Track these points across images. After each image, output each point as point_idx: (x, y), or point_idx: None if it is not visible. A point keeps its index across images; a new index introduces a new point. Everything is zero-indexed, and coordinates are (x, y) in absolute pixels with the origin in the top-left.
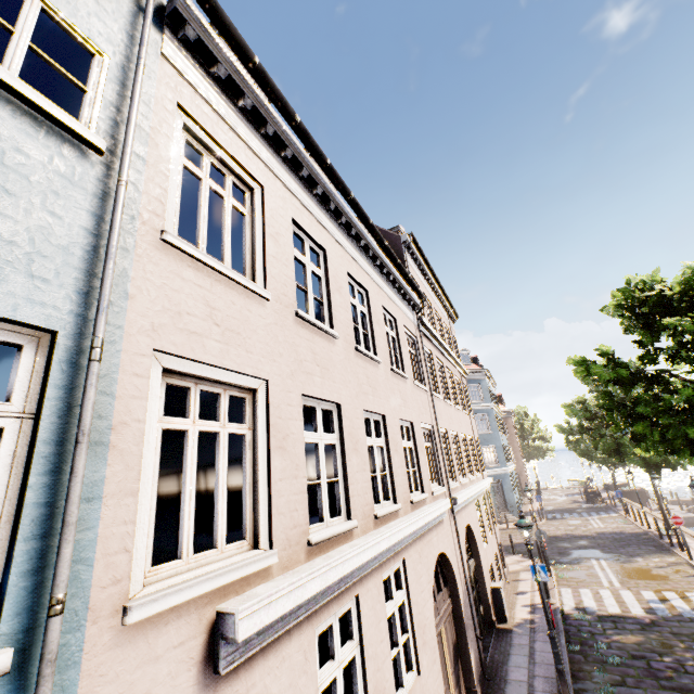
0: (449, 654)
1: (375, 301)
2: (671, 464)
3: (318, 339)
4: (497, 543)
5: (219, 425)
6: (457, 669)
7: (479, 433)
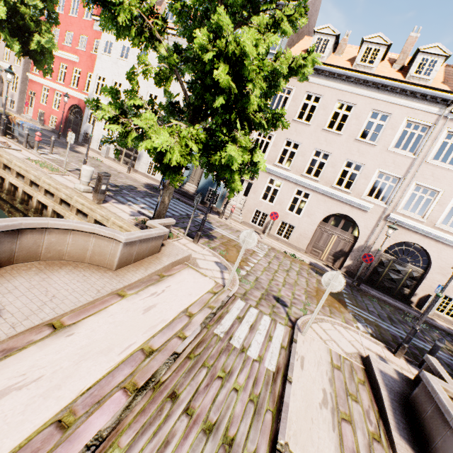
0: (335, 247)
1: (362, 108)
2: None
3: (300, 126)
4: None
5: (265, 139)
6: (338, 255)
7: None
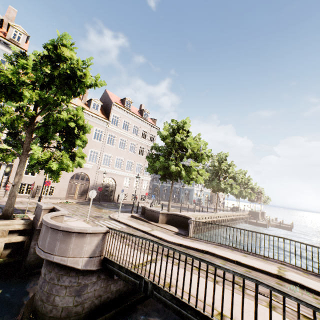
0: (80, 189)
1: None
2: (220, 190)
3: None
4: (140, 193)
5: None
6: (82, 193)
7: None
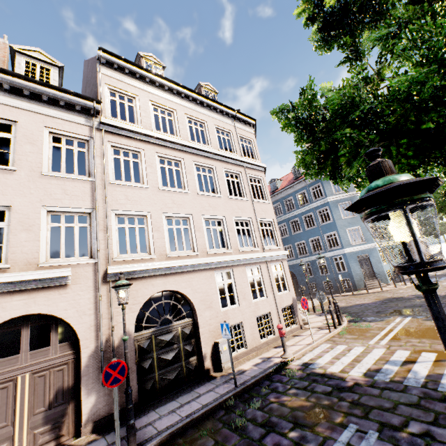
0: (40, 397)
1: None
2: None
3: None
4: (275, 305)
5: None
6: (58, 409)
7: (343, 218)
